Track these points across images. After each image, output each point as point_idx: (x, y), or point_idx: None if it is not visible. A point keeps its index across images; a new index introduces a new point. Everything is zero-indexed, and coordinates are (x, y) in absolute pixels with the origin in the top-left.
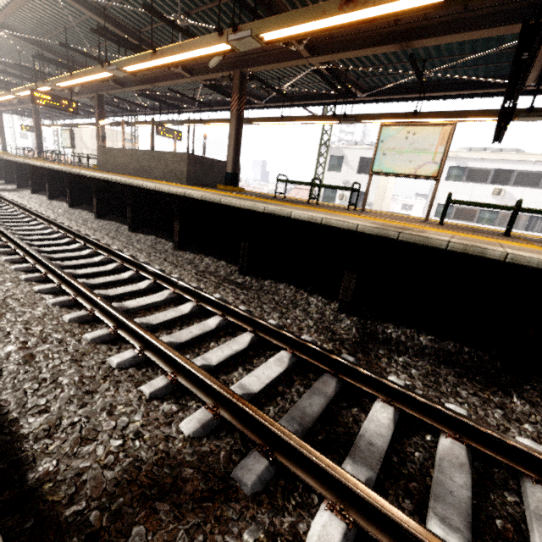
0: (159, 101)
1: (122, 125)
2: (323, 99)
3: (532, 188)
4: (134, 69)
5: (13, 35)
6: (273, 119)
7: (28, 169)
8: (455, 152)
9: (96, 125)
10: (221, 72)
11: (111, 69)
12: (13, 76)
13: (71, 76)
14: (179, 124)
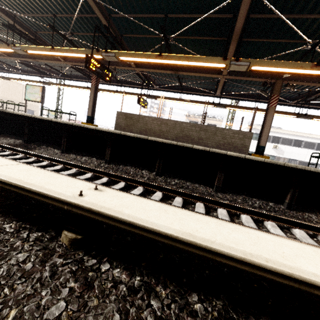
0: (147, 80)
1: (160, 99)
2: (263, 99)
3: (288, 146)
4: (262, 69)
5: (95, 3)
6: (249, 108)
7: (65, 129)
8: (254, 126)
9: (92, 90)
10: (262, 78)
11: (239, 64)
12: (15, 32)
13: (160, 56)
14: (154, 98)
